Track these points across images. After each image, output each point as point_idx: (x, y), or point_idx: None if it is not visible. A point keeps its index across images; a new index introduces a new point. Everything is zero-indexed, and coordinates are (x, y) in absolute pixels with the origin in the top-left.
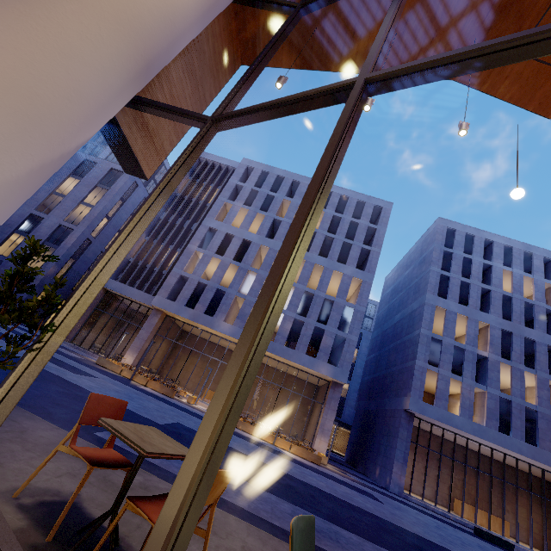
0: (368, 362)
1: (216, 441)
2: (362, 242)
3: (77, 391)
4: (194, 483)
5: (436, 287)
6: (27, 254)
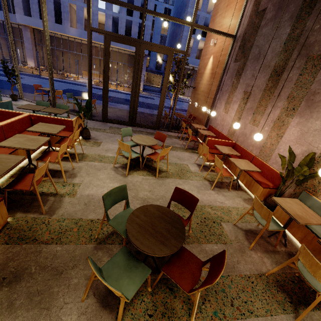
0: (170, 35)
1: (52, 86)
2: None
3: (23, 85)
4: (52, 91)
5: None
6: (3, 63)
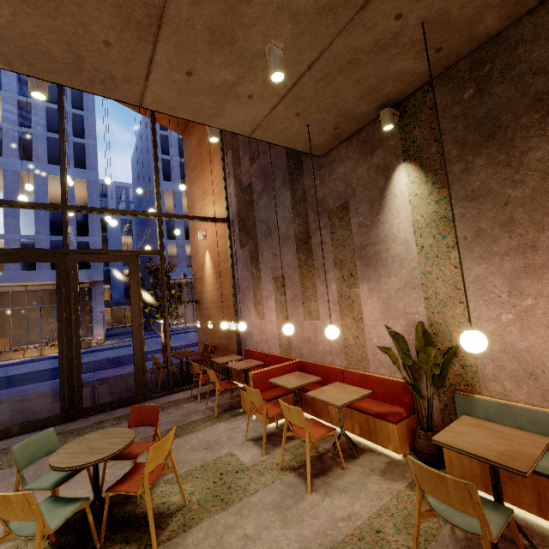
0: (138, 248)
1: None
2: (71, 135)
3: None
4: None
5: (161, 172)
6: None
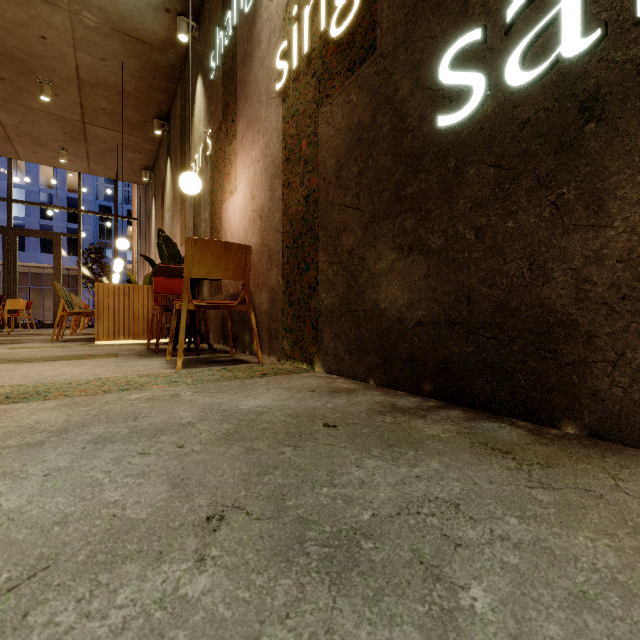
0: None
1: None
2: None
3: None
4: None
5: None
6: None
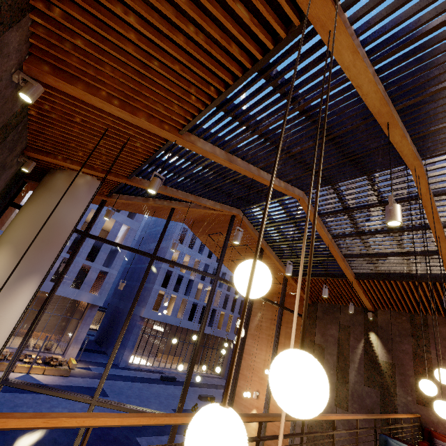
0: (126, 270)
1: None
2: None
3: None
4: None
5: (179, 236)
6: None
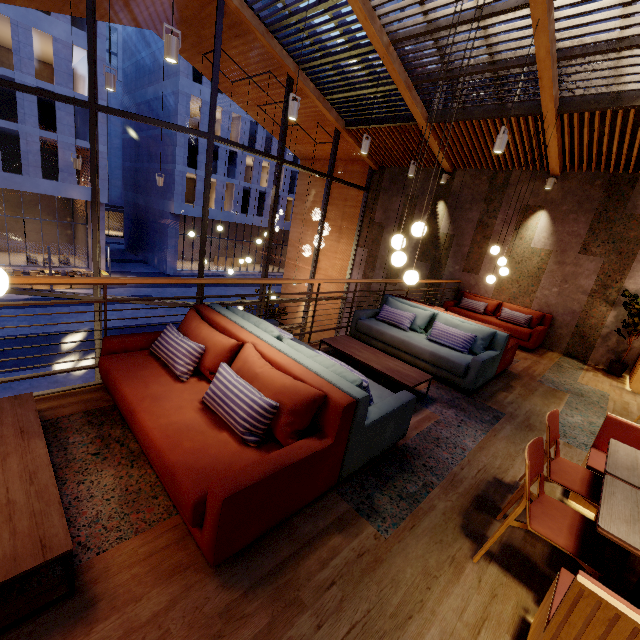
0: (127, 144)
1: None
2: None
3: None
4: None
5: (191, 66)
6: None
